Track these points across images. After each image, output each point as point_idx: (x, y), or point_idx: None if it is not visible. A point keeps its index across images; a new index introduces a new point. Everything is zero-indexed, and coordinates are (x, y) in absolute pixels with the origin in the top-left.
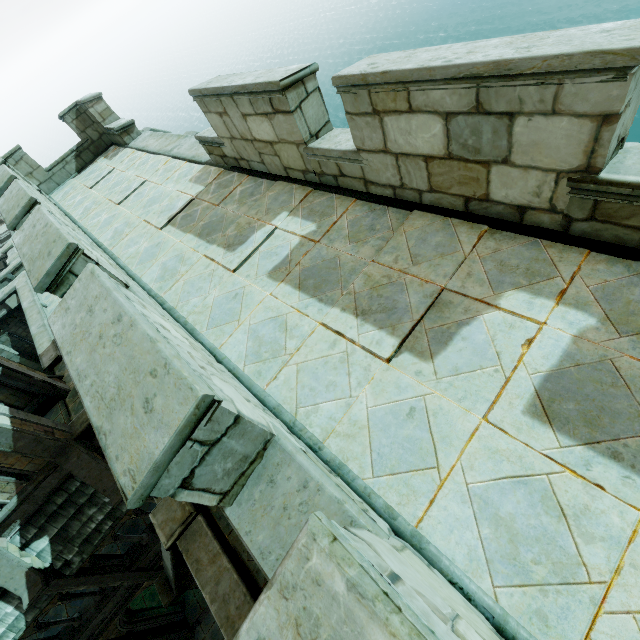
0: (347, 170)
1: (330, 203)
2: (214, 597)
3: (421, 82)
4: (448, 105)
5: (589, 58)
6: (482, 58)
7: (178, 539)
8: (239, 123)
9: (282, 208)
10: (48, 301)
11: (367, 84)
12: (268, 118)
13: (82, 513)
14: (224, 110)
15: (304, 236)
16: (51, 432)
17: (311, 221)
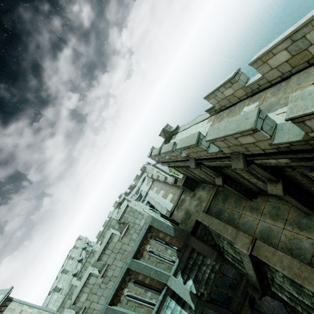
0: (261, 83)
1: (259, 95)
2: (283, 268)
3: (274, 48)
4: (284, 47)
5: (313, 16)
6: (287, 34)
7: (252, 251)
8: (220, 96)
9: (243, 107)
10: (158, 201)
11: (259, 59)
12: (230, 87)
13: (200, 269)
14: (215, 95)
15: (256, 106)
16: (182, 230)
17: (256, 102)
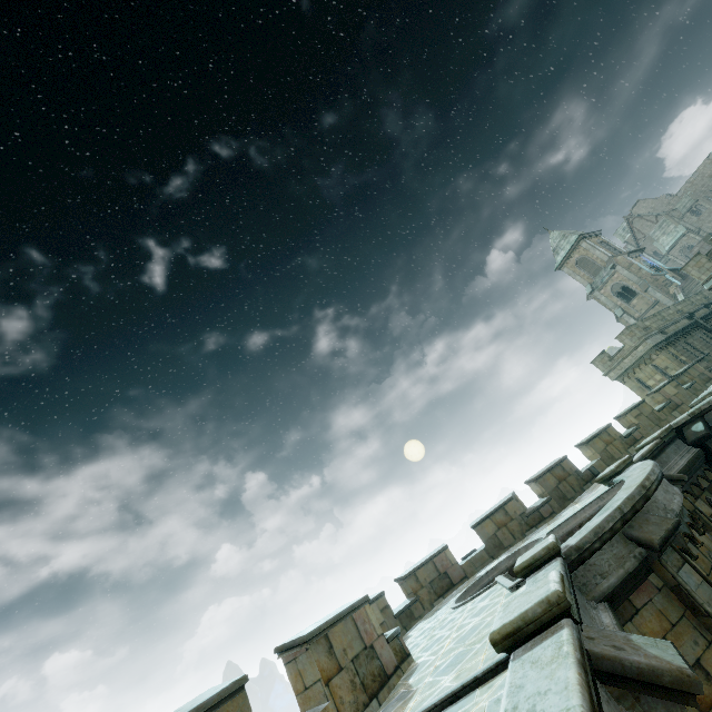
0: None
1: None
2: None
3: None
4: None
5: None
6: None
7: None
8: None
9: None
10: None
11: None
12: None
13: None
14: None
15: None
16: None
17: None
